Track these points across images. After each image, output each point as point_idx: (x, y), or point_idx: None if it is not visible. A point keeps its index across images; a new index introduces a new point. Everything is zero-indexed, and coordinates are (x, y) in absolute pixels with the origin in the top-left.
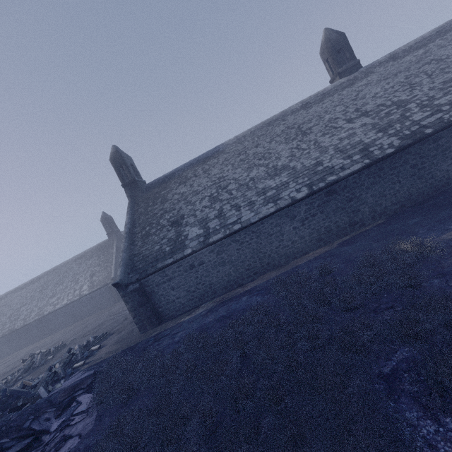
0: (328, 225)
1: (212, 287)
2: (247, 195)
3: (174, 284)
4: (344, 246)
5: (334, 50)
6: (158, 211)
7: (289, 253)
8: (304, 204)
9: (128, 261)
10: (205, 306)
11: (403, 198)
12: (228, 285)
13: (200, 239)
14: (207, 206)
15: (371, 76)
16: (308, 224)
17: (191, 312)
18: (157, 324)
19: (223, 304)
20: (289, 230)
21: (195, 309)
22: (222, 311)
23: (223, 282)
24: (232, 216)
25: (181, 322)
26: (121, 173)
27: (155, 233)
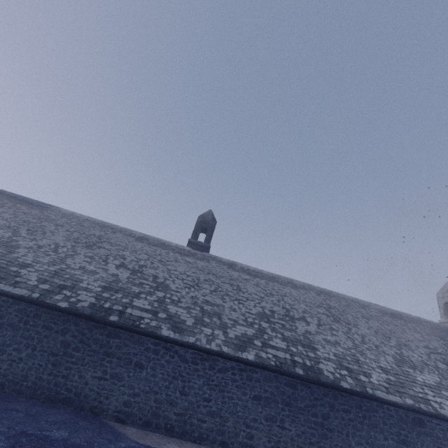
0: None
1: None
2: None
3: None
4: None
5: (201, 225)
6: None
7: None
8: None
9: None
10: None
11: (15, 374)
12: None
13: None
14: None
15: (202, 261)
16: None
17: None
18: None
19: None
20: None
21: None
22: None
23: None
24: None
25: None
26: None
27: None
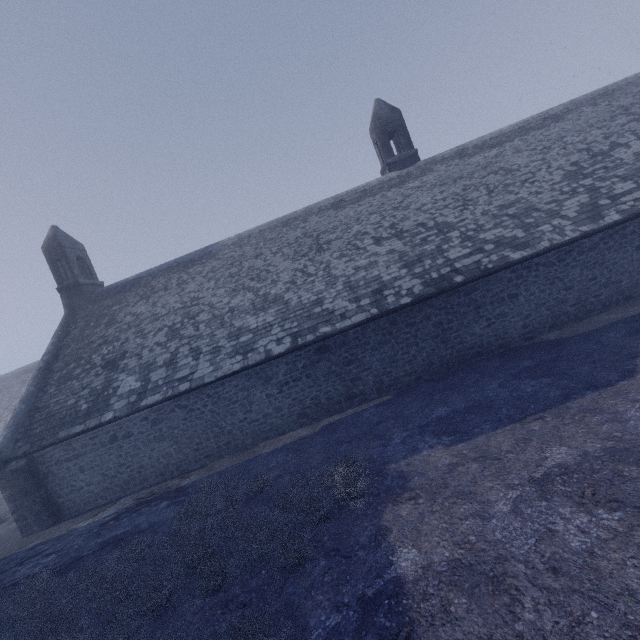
0: (316, 395)
1: (142, 472)
2: (216, 336)
3: (84, 463)
4: (321, 436)
5: (384, 132)
6: (97, 339)
7: (258, 431)
8: (284, 362)
9: (24, 419)
10: (122, 503)
11: (421, 367)
12: (166, 471)
13: (132, 397)
14: (161, 343)
15: (427, 176)
16: (289, 391)
17: (101, 511)
18: (49, 524)
19: (138, 507)
20: (260, 398)
21: (108, 506)
22: (123, 526)
23: (159, 465)
24: (185, 367)
25: (74, 529)
26: (57, 270)
27: (78, 376)
